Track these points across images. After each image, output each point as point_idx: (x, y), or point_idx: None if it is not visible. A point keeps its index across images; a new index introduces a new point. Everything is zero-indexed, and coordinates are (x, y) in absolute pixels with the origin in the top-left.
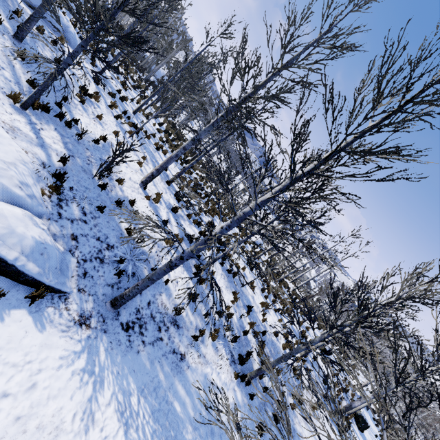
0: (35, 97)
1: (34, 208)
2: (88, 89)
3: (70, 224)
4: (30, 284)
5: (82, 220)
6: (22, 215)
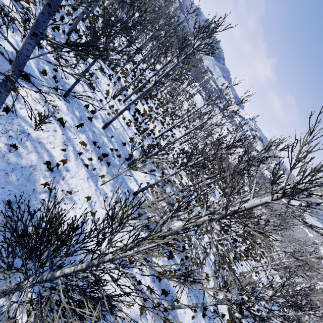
0: None
1: None
2: (52, 166)
3: None
4: None
5: None
6: None
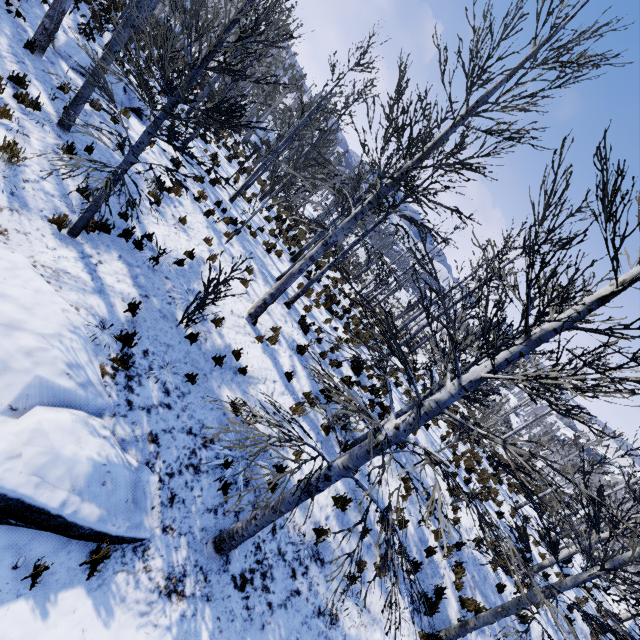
0: (87, 217)
1: (90, 403)
2: (164, 181)
3: (146, 416)
4: (88, 539)
5: (164, 404)
6: (71, 422)
